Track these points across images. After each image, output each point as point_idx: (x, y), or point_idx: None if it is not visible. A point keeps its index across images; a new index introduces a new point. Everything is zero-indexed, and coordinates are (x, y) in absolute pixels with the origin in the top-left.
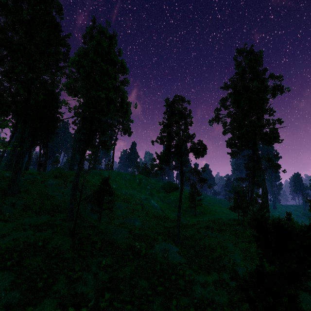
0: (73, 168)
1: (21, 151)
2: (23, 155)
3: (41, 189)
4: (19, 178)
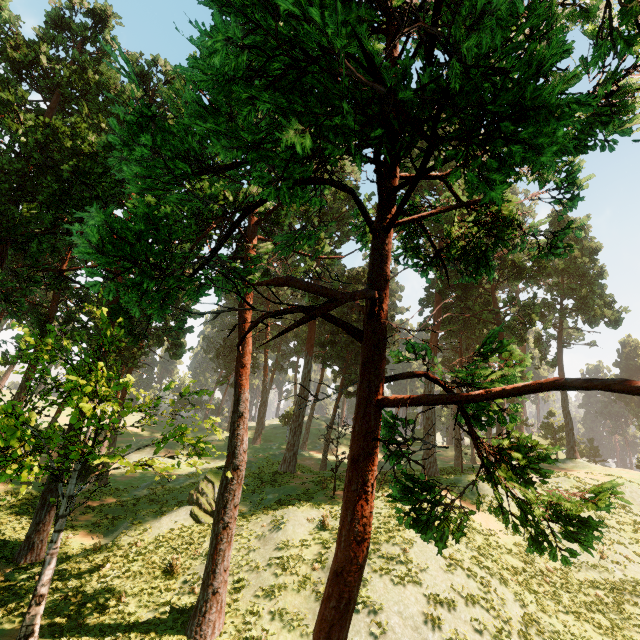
0: (434, 465)
1: (229, 467)
2: (235, 478)
3: (299, 606)
4: (222, 569)
